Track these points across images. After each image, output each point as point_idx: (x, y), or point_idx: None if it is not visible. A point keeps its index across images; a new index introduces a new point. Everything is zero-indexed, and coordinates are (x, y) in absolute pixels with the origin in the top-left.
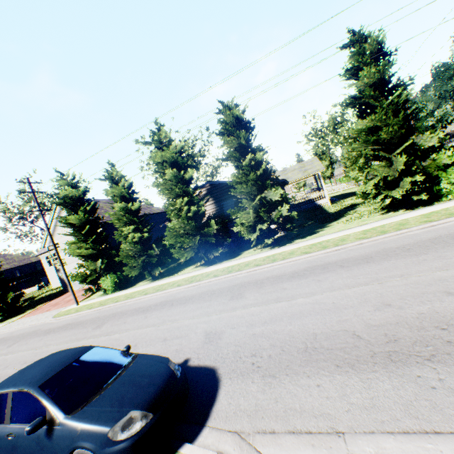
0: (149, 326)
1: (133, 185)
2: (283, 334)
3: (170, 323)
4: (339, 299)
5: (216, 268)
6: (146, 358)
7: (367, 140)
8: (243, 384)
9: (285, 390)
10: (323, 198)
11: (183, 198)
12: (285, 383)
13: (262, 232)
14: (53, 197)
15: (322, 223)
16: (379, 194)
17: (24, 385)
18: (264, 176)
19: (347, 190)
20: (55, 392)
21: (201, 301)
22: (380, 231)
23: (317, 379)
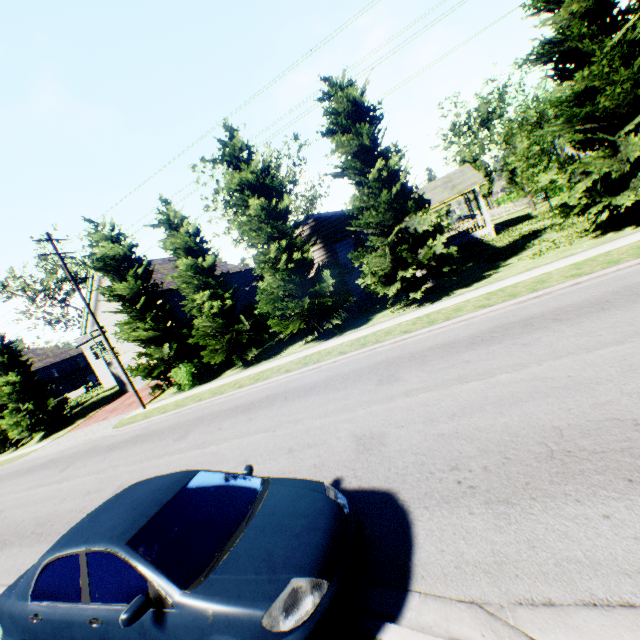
0: (259, 432)
1: (201, 231)
2: (495, 432)
3: (291, 425)
4: (578, 370)
5: (338, 342)
6: (286, 485)
7: (574, 115)
8: (454, 517)
9: (541, 526)
10: (484, 228)
11: (278, 242)
12: (536, 514)
13: (405, 282)
14: (86, 263)
15: (491, 262)
16: (590, 205)
17: (102, 542)
18: (402, 196)
19: (515, 213)
20: (155, 552)
21: (330, 390)
22: (606, 262)
23: (599, 506)
